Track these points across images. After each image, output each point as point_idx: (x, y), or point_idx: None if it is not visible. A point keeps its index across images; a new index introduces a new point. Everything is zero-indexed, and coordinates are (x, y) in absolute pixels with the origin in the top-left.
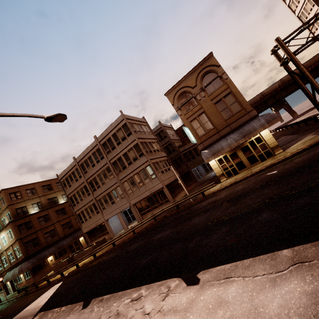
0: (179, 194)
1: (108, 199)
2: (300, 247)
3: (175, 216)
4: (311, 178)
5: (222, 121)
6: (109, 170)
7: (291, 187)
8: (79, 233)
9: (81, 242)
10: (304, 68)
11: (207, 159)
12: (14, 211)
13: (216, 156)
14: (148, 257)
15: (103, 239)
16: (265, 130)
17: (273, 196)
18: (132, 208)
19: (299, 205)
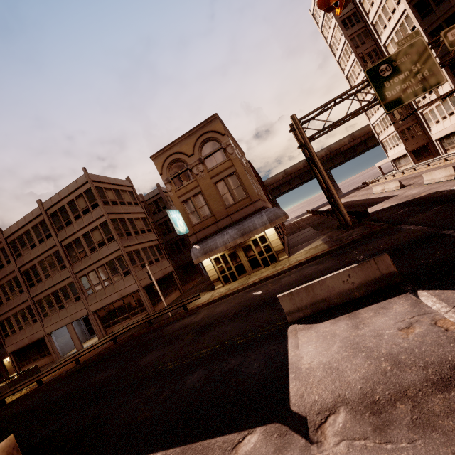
0: (166, 297)
1: (54, 300)
2: (173, 451)
3: (140, 339)
4: (267, 321)
5: (222, 208)
6: (60, 257)
7: (247, 330)
8: (3, 350)
9: (6, 366)
10: (318, 159)
11: (197, 258)
12: None
13: (207, 256)
14: (54, 425)
15: (34, 368)
16: (271, 229)
17: (226, 341)
18: (91, 317)
19: (228, 368)
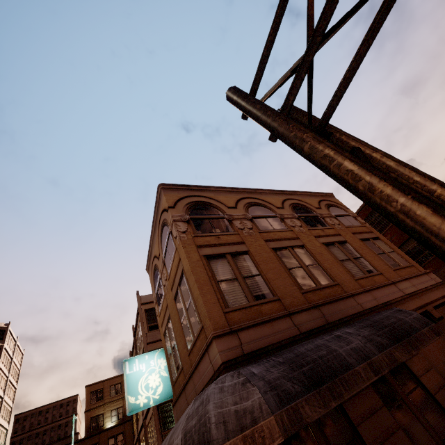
0: None
1: None
2: None
3: None
4: None
5: (186, 353)
6: None
7: None
8: None
9: None
10: (320, 147)
11: None
12: (89, 421)
13: None
14: None
15: None
16: None
17: None
18: None
19: None
